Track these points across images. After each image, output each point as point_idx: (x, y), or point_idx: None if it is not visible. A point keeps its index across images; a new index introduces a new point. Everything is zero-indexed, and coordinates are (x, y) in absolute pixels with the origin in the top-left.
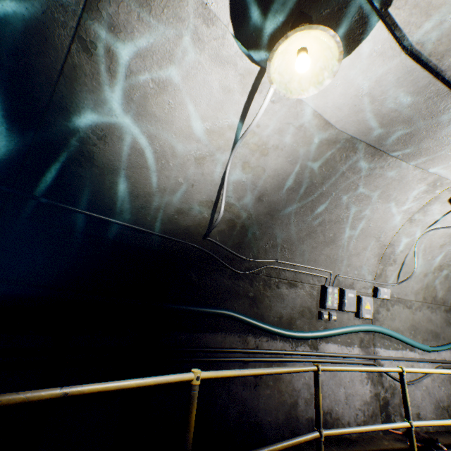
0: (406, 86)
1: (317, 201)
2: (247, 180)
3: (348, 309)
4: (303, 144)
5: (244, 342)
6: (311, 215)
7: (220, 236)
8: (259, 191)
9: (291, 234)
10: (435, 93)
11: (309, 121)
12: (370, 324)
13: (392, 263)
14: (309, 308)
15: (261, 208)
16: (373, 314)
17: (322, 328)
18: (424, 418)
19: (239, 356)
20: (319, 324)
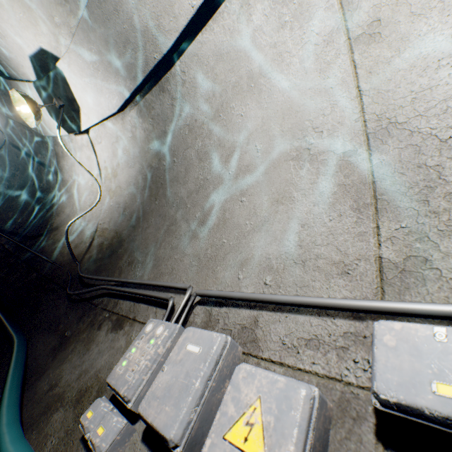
0: (84, 48)
1: (166, 181)
2: (114, 203)
3: (151, 409)
4: (128, 147)
5: None
6: (167, 203)
7: (90, 261)
8: (122, 207)
9: (149, 239)
10: (88, 21)
11: (117, 130)
12: None
13: None
14: (104, 386)
15: (125, 223)
16: None
17: None
18: None
19: None
20: None
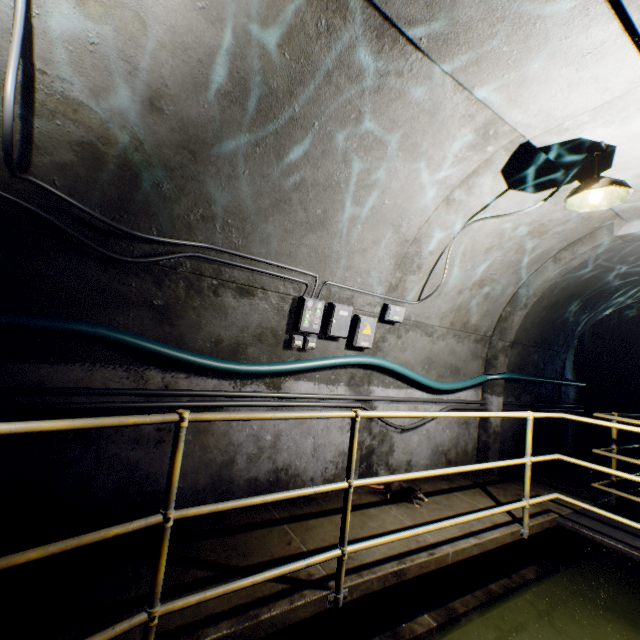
0: None
1: (287, 136)
2: (105, 44)
3: (336, 334)
4: None
5: (138, 379)
6: (278, 167)
7: (65, 178)
8: (148, 83)
9: (241, 200)
10: None
11: None
12: (367, 355)
13: (417, 271)
14: (275, 330)
15: (163, 131)
16: (377, 343)
17: (293, 359)
18: (416, 465)
19: (115, 402)
20: (289, 354)
